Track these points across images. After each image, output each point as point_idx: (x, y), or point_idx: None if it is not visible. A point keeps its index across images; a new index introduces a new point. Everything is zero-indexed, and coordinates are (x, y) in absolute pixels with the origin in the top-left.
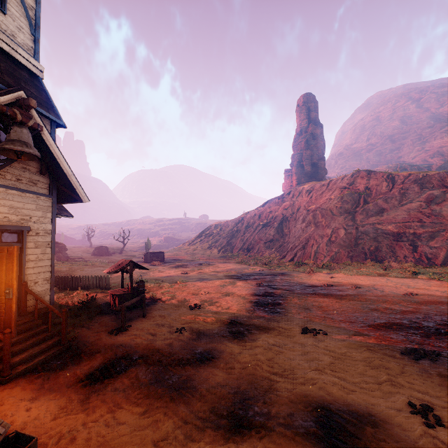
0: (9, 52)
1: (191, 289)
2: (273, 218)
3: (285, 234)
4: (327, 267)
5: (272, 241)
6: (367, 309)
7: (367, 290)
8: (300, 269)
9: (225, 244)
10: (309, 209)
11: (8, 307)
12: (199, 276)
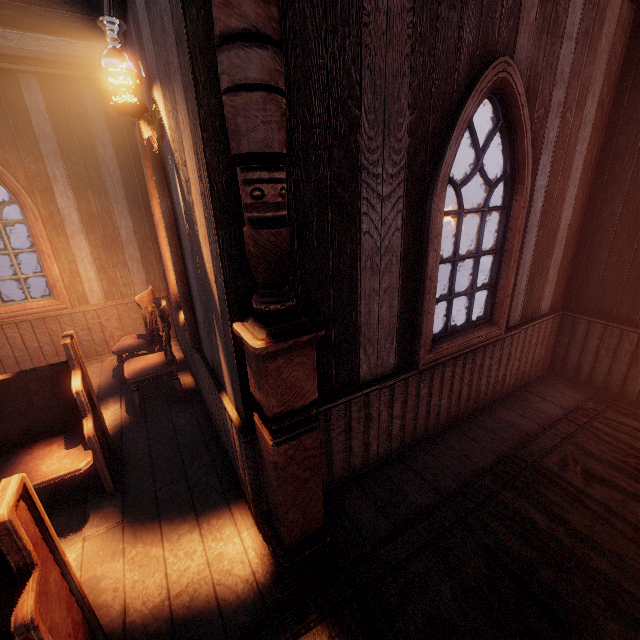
0: None
1: None
2: None
3: None
4: None
5: None
6: None
7: None
8: None
9: None
10: None
11: None
12: None
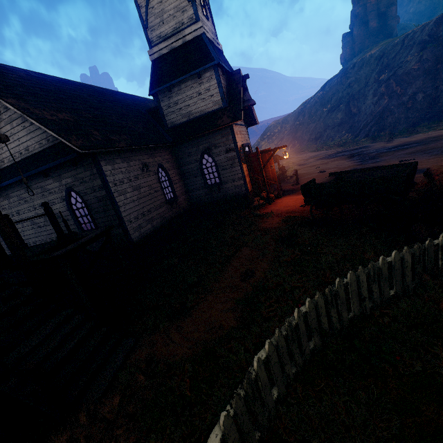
0: (217, 46)
1: (303, 169)
2: (337, 100)
3: (353, 114)
4: (404, 133)
5: (341, 125)
6: (441, 146)
7: (442, 138)
8: (378, 140)
9: (291, 140)
10: (380, 80)
11: (273, 172)
12: (295, 164)
